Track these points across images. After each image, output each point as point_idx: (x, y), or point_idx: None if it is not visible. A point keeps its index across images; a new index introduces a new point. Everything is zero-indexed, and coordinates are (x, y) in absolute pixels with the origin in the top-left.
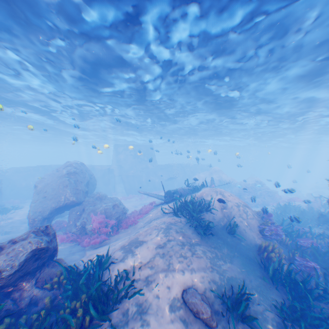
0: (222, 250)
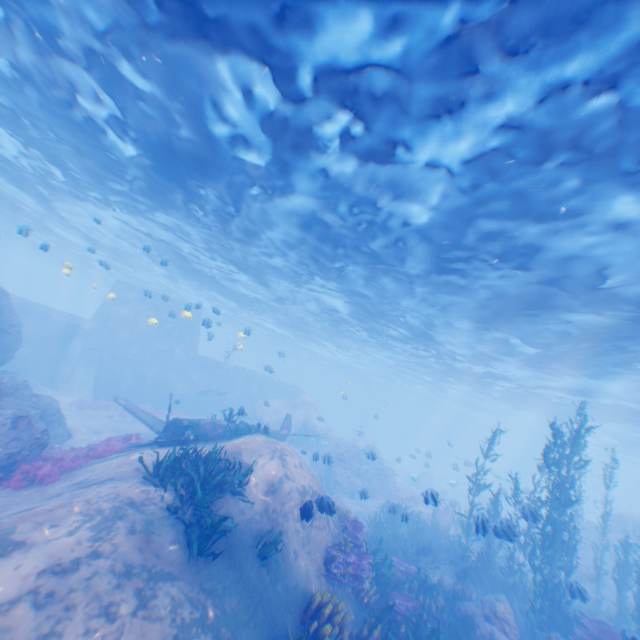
0: (226, 601)
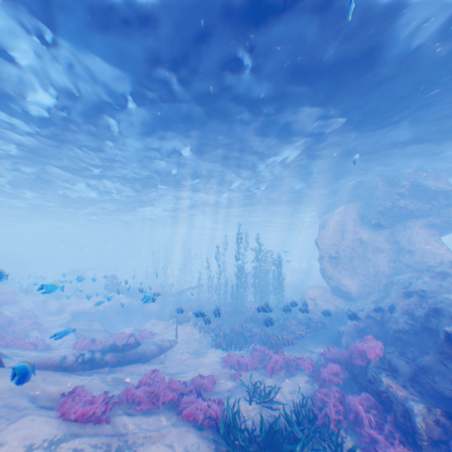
0: None
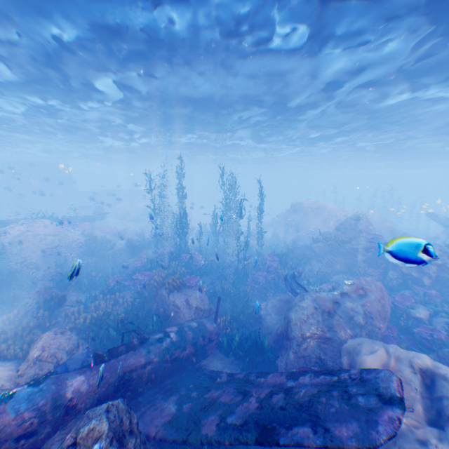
0: None
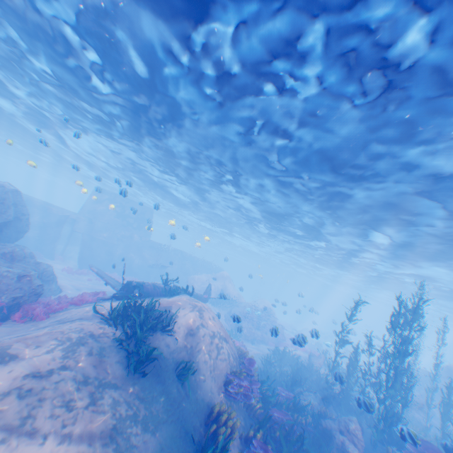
0: (153, 405)
